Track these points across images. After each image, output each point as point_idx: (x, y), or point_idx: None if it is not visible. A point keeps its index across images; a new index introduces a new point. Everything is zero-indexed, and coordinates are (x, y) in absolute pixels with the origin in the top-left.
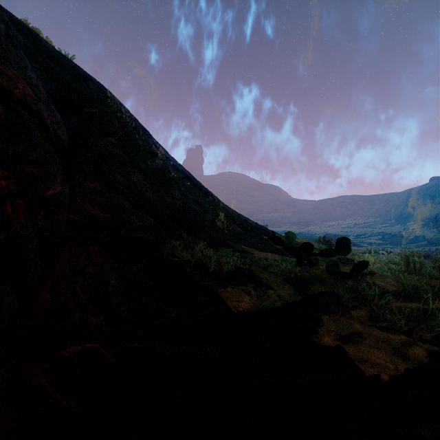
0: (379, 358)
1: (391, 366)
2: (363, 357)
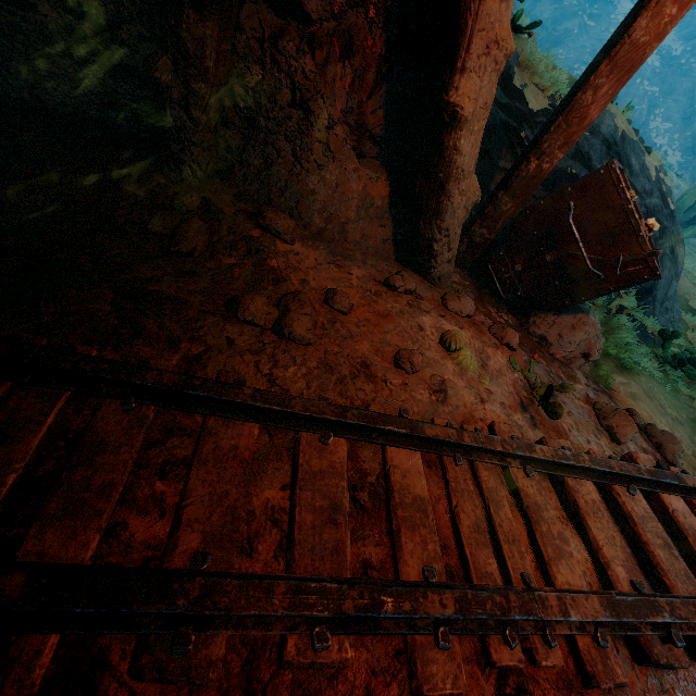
0: (533, 102)
1: (537, 107)
2: (529, 99)
